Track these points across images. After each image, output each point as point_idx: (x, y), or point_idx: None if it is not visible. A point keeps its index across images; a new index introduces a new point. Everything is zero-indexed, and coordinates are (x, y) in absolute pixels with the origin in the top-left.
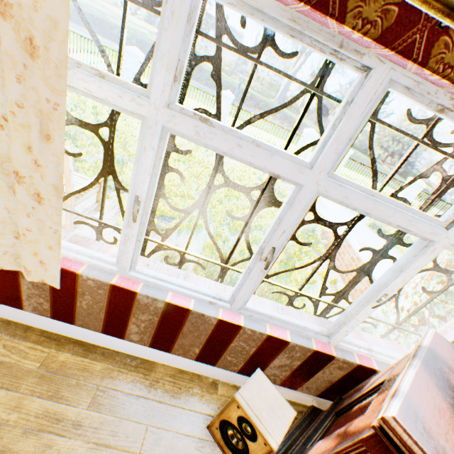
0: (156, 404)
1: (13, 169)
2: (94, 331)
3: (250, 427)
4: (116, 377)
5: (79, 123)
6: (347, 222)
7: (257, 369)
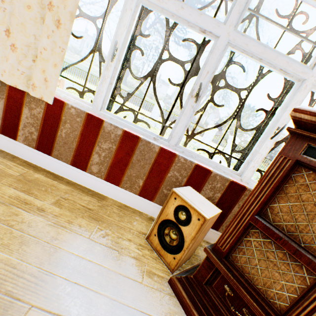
0: (105, 216)
1: (48, 2)
2: (65, 163)
3: (185, 211)
4: (76, 195)
5: (86, 16)
6: (246, 88)
7: (189, 186)
